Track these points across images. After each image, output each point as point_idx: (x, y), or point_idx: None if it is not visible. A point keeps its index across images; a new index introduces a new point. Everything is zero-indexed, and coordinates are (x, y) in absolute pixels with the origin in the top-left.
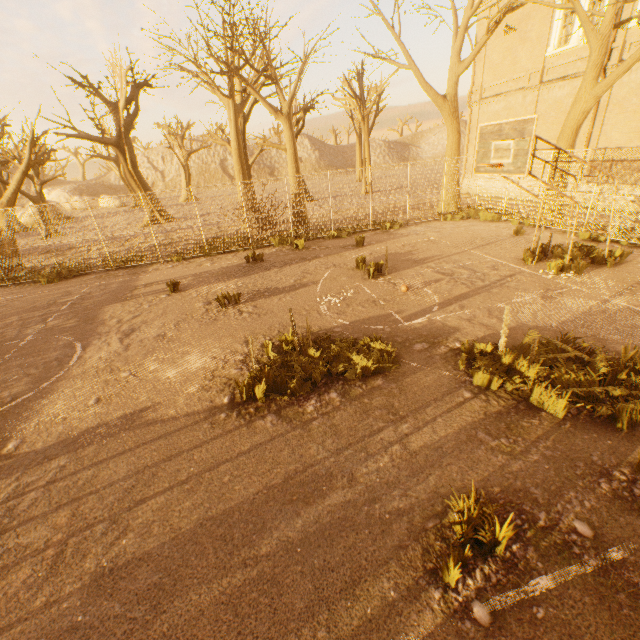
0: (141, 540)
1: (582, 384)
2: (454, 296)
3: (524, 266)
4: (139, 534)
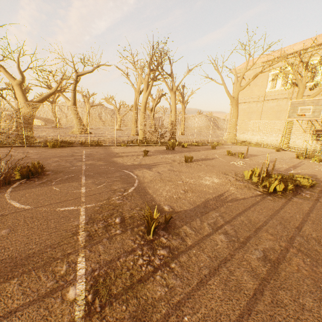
0: None
1: None
2: (291, 165)
3: (300, 159)
4: None
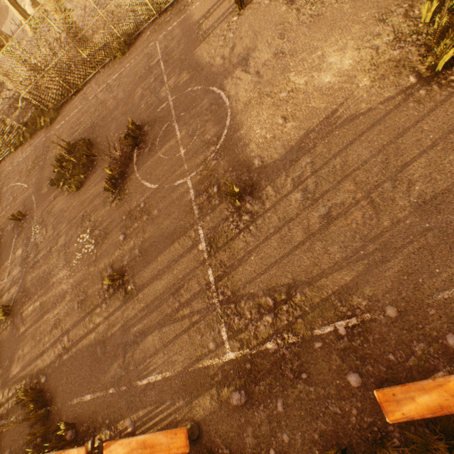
0: (430, 185)
1: None
2: None
3: None
4: (425, 182)
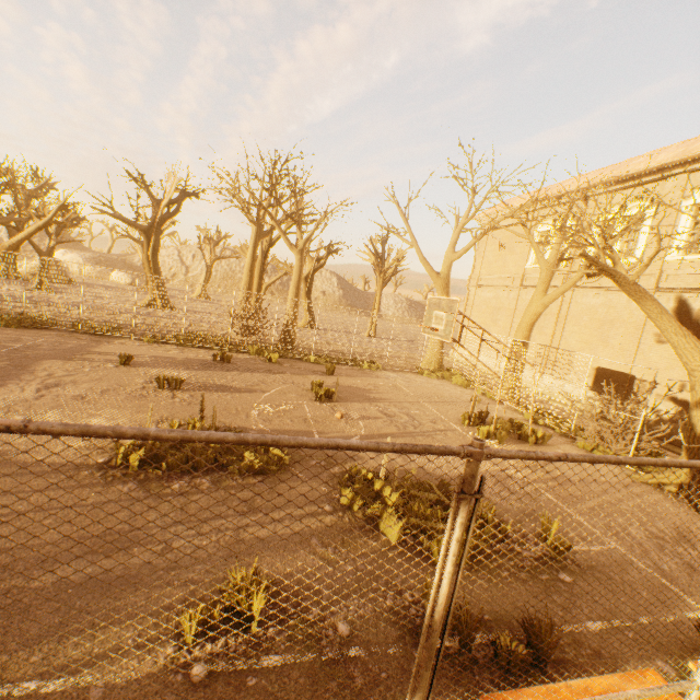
0: None
1: (428, 520)
2: (380, 433)
3: (460, 426)
4: None
